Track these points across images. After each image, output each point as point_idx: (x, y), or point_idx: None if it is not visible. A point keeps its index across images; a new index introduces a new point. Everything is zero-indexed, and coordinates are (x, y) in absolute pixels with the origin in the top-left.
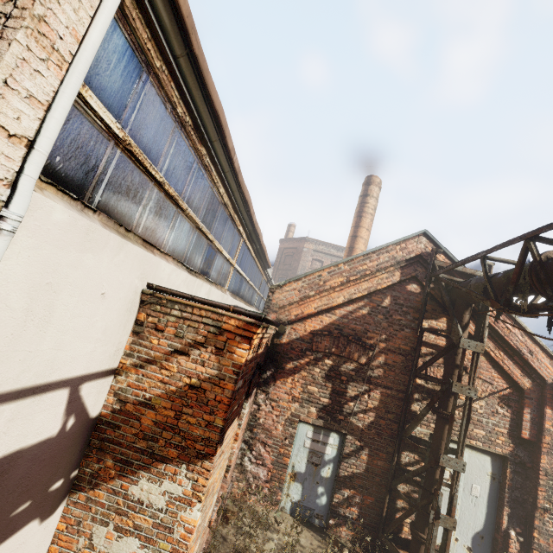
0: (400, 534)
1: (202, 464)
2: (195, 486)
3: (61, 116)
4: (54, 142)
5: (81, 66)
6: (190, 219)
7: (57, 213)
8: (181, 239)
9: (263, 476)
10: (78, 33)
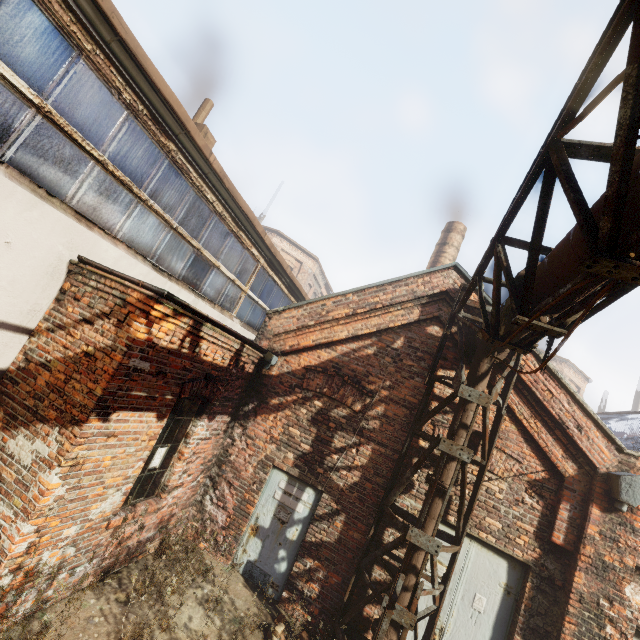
0: (366, 633)
1: (73, 429)
2: (60, 450)
3: None
4: None
5: None
6: (157, 213)
7: None
8: (145, 232)
9: (222, 521)
10: None
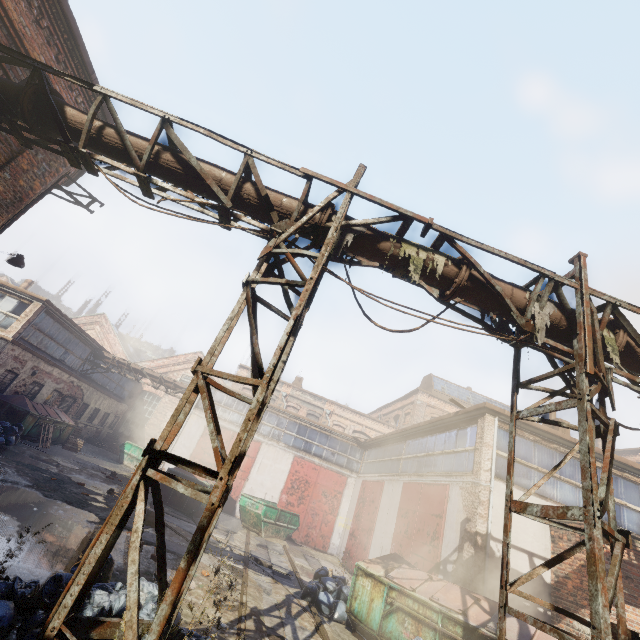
0: None
1: None
2: None
3: (494, 461)
4: (494, 467)
5: (494, 448)
6: (567, 482)
7: (501, 486)
8: (567, 494)
9: None
10: (491, 441)
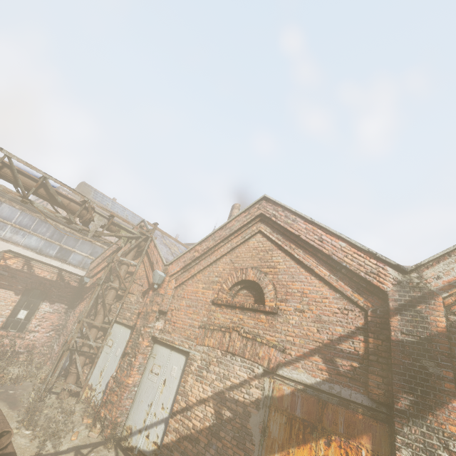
0: (80, 379)
1: None
2: None
3: None
4: None
5: None
6: (36, 235)
7: None
8: (32, 242)
9: (56, 351)
10: None
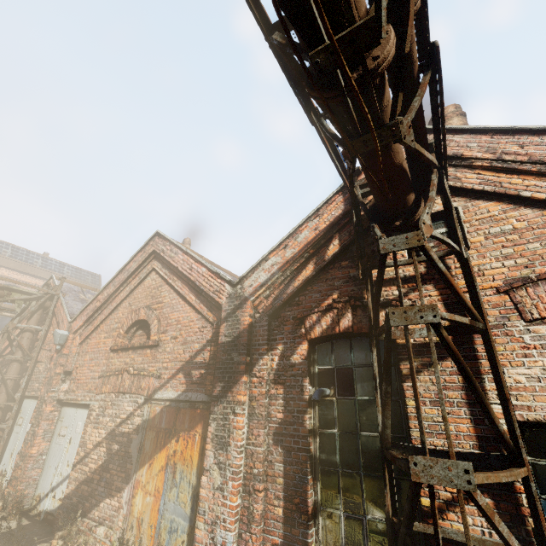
0: None
1: None
2: None
3: None
4: None
5: None
6: None
7: None
8: None
9: None
10: None
